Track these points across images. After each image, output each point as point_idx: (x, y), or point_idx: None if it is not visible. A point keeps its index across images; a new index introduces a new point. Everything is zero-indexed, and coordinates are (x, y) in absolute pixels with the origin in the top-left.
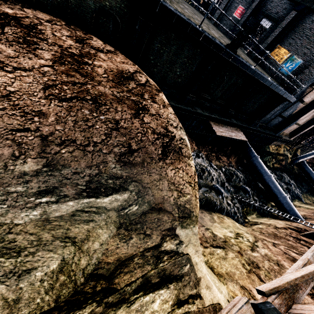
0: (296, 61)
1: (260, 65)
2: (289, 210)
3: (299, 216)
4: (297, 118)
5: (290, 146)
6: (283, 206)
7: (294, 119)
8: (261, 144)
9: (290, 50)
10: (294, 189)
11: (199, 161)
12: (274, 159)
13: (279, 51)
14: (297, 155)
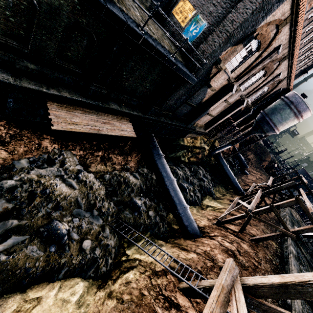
0: (201, 23)
1: (163, 26)
2: (187, 225)
3: (196, 232)
4: (207, 108)
5: (208, 137)
6: (181, 221)
7: (204, 109)
8: (173, 137)
9: (195, 6)
10: (206, 184)
11: (44, 173)
12: (190, 152)
13: (184, 6)
14: (214, 147)
